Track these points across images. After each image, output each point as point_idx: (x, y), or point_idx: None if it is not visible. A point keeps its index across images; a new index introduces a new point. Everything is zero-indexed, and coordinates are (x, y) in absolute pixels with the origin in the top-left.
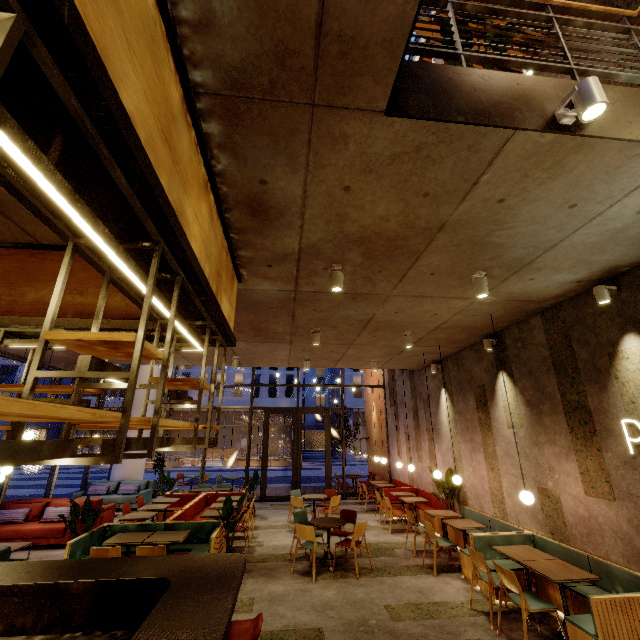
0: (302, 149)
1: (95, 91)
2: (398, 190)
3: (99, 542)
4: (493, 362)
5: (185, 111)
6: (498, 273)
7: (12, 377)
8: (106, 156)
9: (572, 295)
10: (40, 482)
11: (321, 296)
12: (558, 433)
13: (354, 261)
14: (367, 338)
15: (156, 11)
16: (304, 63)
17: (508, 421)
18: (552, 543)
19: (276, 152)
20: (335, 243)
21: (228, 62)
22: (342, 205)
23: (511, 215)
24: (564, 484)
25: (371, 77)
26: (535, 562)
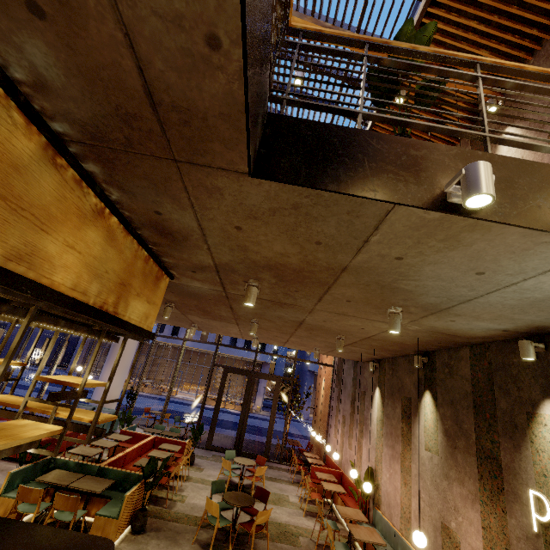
0: (182, 193)
1: None
2: (289, 235)
3: (42, 472)
4: (422, 379)
5: (52, 156)
6: (415, 311)
7: None
8: None
9: (500, 339)
10: (48, 387)
11: None
12: (468, 475)
13: (269, 280)
14: (305, 333)
15: None
16: (150, 126)
17: (426, 442)
18: None
19: (159, 192)
20: (245, 265)
21: (79, 118)
22: (239, 239)
23: (414, 270)
24: (466, 531)
25: (222, 143)
26: None
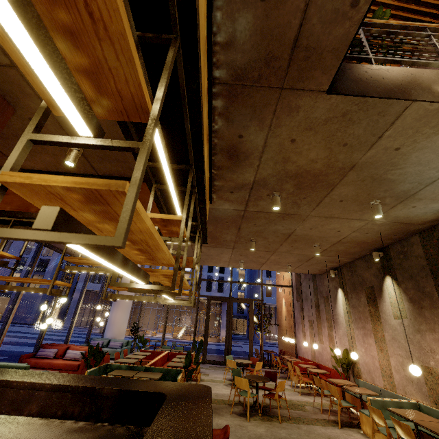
0: (269, 115)
1: (196, 74)
2: (326, 141)
3: (103, 375)
4: (380, 269)
5: (207, 93)
6: (389, 201)
7: (45, 267)
8: (187, 111)
9: None
10: (56, 337)
11: (261, 215)
12: (437, 323)
13: (288, 190)
14: (286, 247)
15: (206, 38)
16: (281, 64)
17: (394, 313)
18: (436, 411)
19: (253, 117)
20: (278, 177)
21: (237, 65)
22: (287, 151)
23: (403, 159)
24: None
25: (321, 70)
26: (425, 422)
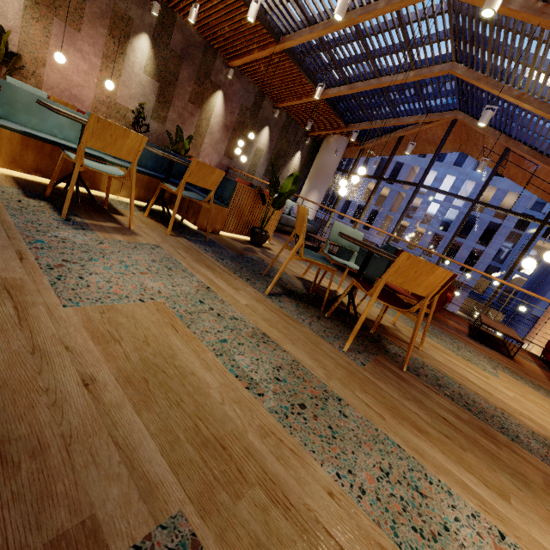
0: None
1: None
2: None
3: None
4: None
5: None
6: None
7: None
8: None
9: None
10: None
11: None
12: None
13: None
14: None
15: None
16: None
17: None
18: None
19: None
20: None
21: None
22: None
23: None
24: None
25: None
26: None
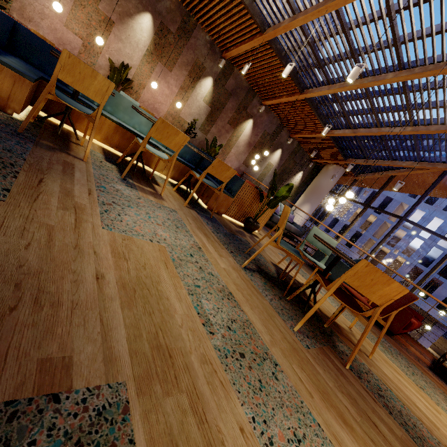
0: None
1: None
2: None
3: None
4: None
5: None
6: None
7: None
8: None
9: None
10: None
11: None
12: None
13: None
14: None
15: None
16: None
17: None
18: None
19: None
20: None
21: None
22: None
23: None
24: None
25: None
26: None
